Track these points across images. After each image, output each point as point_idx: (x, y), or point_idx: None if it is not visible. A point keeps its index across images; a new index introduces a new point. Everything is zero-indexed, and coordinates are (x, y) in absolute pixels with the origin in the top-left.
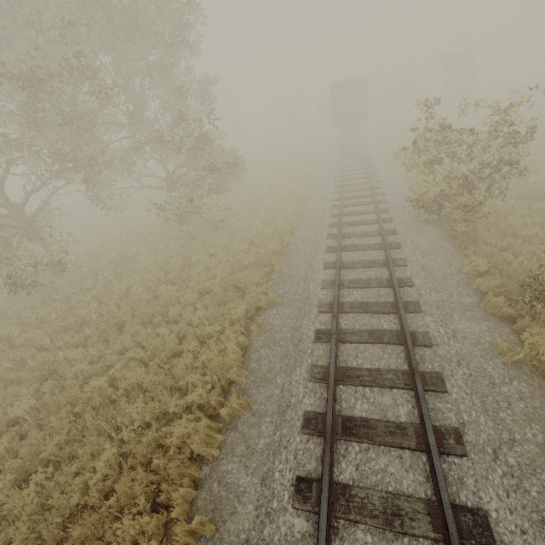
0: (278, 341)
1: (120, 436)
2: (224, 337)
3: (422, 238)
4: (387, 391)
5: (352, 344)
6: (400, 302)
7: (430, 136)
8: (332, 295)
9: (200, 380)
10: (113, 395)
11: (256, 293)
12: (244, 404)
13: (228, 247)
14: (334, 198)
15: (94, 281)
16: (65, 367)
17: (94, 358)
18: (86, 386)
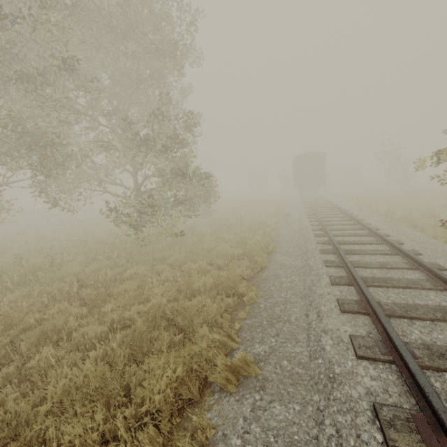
0: None
1: None
2: None
3: None
4: None
5: None
6: None
7: None
8: (399, 382)
9: None
10: None
11: (208, 342)
12: None
13: (181, 266)
14: (315, 228)
15: None
16: None
17: None
18: None
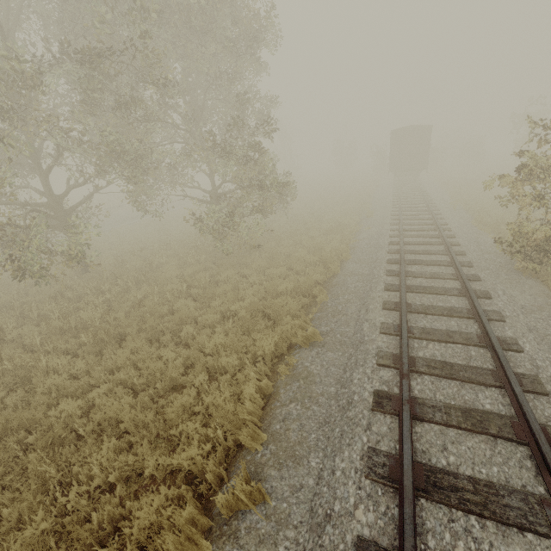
0: (317, 397)
1: (65, 500)
2: (242, 376)
3: (518, 291)
4: (515, 533)
5: (435, 425)
6: (510, 372)
7: (544, 161)
8: (396, 344)
9: (198, 432)
10: (81, 429)
11: (291, 326)
12: (256, 493)
13: (264, 270)
14: (392, 235)
15: (112, 284)
16: (40, 377)
17: (79, 372)
18: (52, 408)
